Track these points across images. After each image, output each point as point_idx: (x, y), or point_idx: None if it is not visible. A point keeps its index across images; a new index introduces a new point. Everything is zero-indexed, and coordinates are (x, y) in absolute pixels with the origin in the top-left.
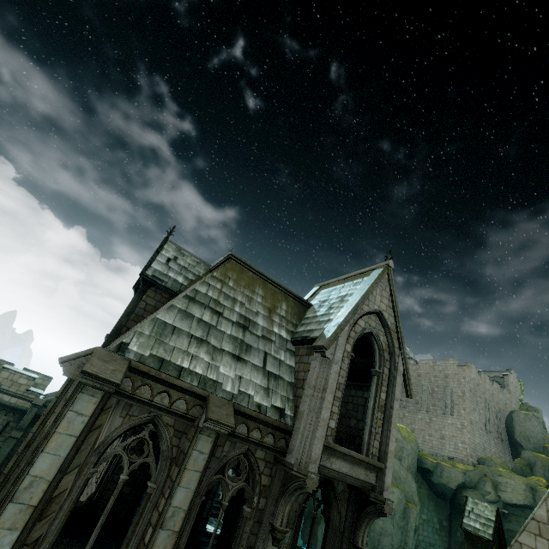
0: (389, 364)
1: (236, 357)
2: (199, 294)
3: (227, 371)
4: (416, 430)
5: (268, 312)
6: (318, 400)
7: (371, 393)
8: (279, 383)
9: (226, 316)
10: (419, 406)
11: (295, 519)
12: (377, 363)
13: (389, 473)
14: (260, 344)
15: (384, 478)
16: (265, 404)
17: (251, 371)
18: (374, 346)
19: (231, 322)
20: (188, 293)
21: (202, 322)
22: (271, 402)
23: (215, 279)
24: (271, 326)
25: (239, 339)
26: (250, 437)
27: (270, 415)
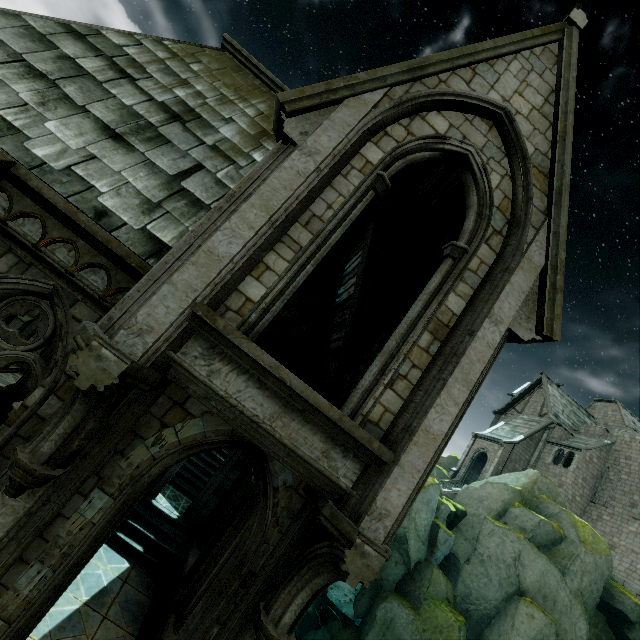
0: (502, 244)
1: (111, 133)
2: (101, 39)
3: (66, 134)
4: (619, 547)
5: (257, 132)
6: (225, 216)
7: (423, 291)
8: (197, 215)
9: (143, 86)
10: (635, 511)
11: (130, 482)
12: (463, 233)
13: (401, 482)
14: (196, 151)
15: (381, 485)
16: (125, 219)
17: (134, 166)
18: (468, 198)
19: (147, 96)
20: (74, 26)
21: (70, 63)
22: (146, 225)
23: (163, 47)
24: (250, 148)
25: (147, 121)
26: (44, 253)
27: (122, 238)
